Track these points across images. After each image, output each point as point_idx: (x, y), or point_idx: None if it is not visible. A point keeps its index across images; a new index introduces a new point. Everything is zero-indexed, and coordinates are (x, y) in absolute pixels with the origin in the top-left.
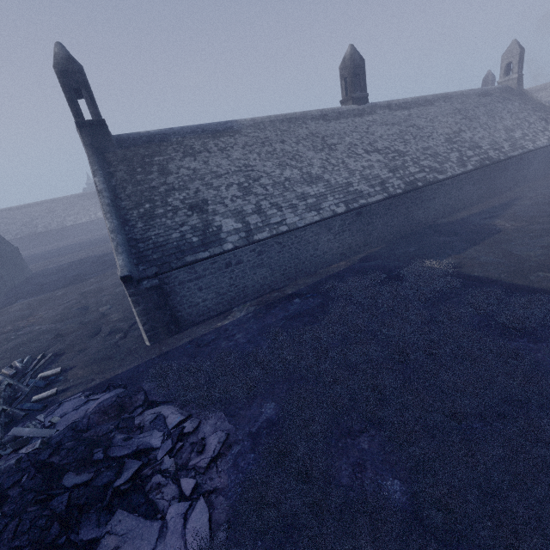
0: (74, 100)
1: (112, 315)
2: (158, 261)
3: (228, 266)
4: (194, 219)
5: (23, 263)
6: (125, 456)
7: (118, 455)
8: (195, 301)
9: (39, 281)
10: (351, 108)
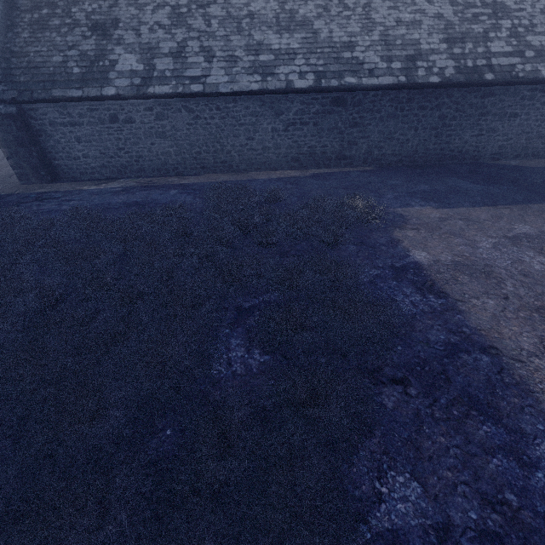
0: None
1: None
2: (22, 85)
3: (113, 121)
4: (89, 43)
5: None
6: None
7: None
8: (74, 153)
9: None
10: None
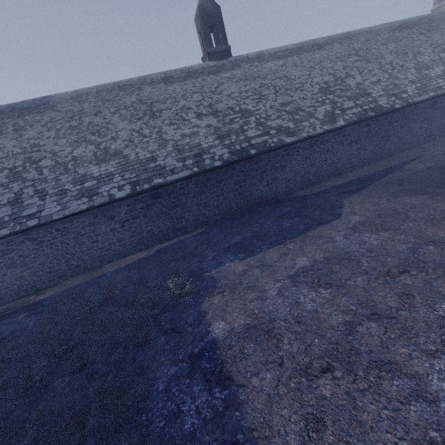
0: None
1: None
2: None
3: None
4: None
5: None
6: None
7: None
8: None
9: None
10: (206, 65)
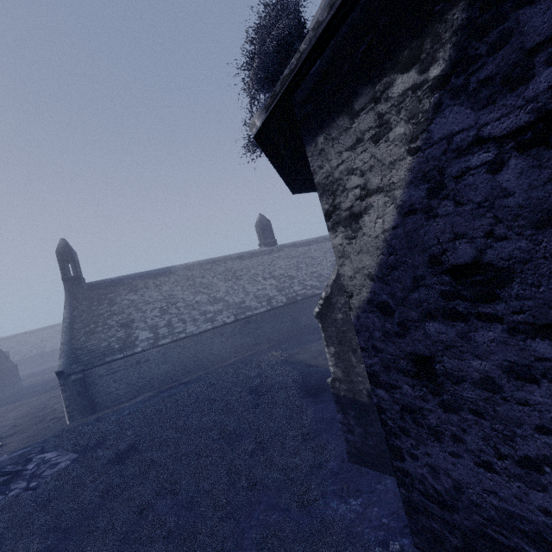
0: (64, 267)
1: (59, 409)
2: (86, 362)
3: (138, 364)
4: (121, 333)
5: (18, 378)
6: (8, 472)
7: (5, 471)
8: (110, 390)
9: (25, 392)
10: (263, 250)
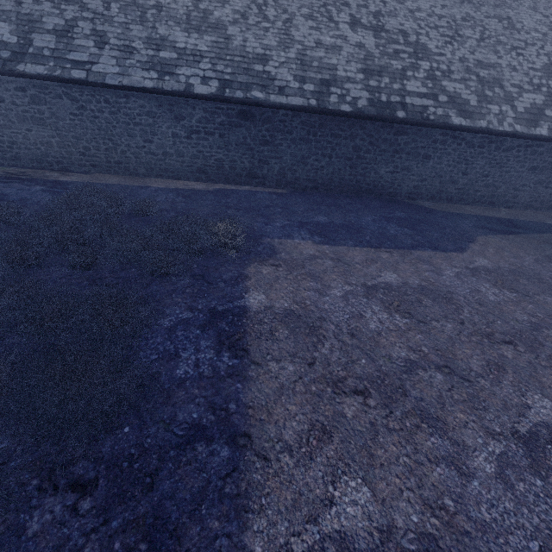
0: None
1: None
2: None
3: None
4: None
5: None
6: None
7: None
8: None
9: None
10: None
